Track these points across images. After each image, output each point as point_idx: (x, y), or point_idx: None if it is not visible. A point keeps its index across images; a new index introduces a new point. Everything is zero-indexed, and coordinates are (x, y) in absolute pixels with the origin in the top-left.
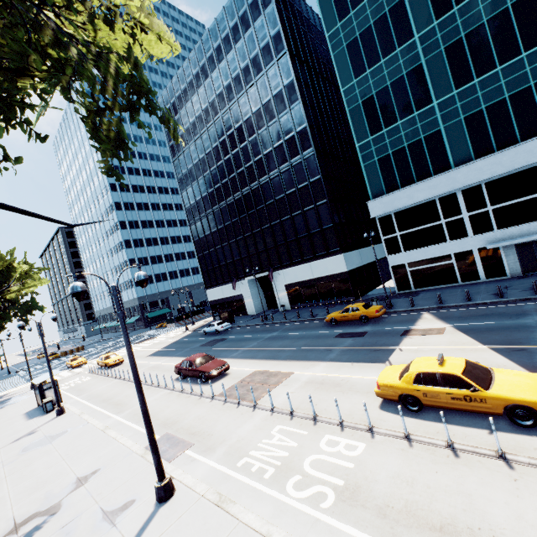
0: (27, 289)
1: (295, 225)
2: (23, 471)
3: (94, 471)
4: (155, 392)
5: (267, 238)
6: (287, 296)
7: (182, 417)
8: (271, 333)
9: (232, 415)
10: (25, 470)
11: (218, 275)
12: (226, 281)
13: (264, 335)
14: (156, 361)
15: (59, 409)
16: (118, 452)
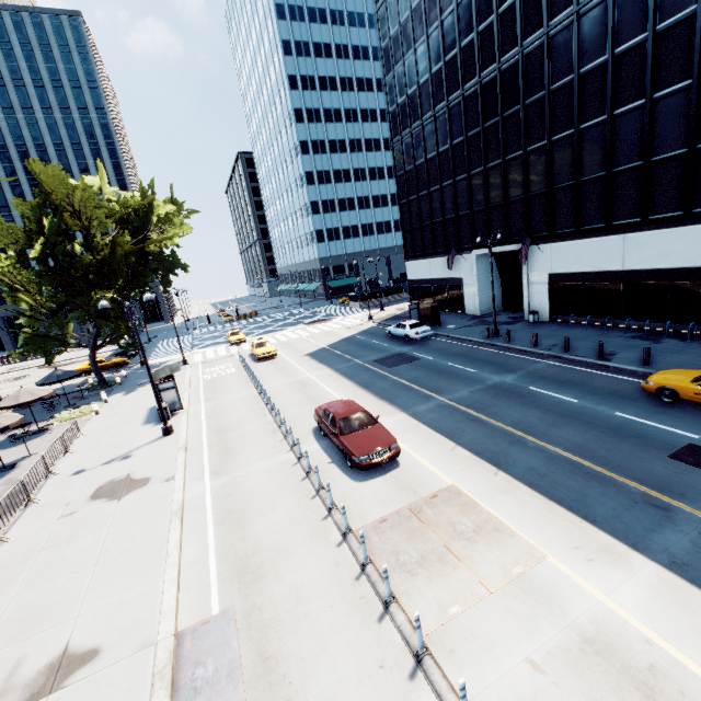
0: (169, 240)
1: (614, 140)
2: (58, 550)
3: (88, 652)
4: (277, 448)
5: (533, 173)
6: (547, 296)
7: (276, 565)
8: (501, 374)
9: (360, 652)
10: (60, 550)
11: (427, 240)
12: (439, 252)
13: (486, 374)
14: (310, 370)
15: (164, 427)
16: (143, 616)
